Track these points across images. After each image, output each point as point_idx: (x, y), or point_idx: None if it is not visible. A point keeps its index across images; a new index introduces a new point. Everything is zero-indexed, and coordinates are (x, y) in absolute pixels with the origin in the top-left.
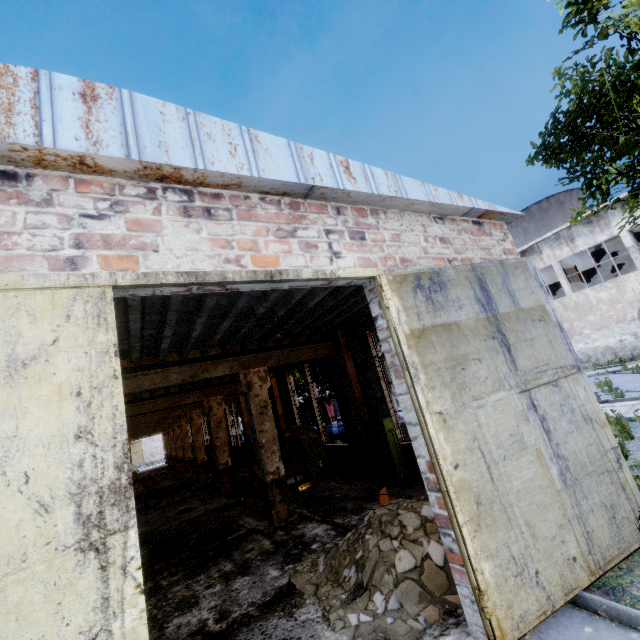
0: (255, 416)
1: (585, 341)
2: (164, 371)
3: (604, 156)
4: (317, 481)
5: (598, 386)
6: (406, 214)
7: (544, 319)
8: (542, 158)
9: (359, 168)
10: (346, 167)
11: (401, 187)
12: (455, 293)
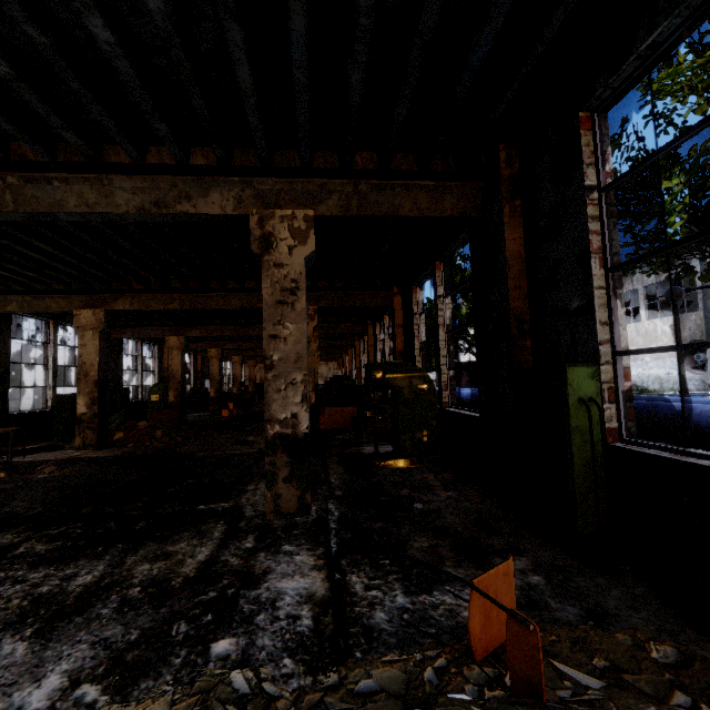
0: (267, 305)
1: None
2: (101, 181)
3: None
4: (411, 462)
5: None
6: None
7: None
8: None
9: None
10: None
11: None
12: None
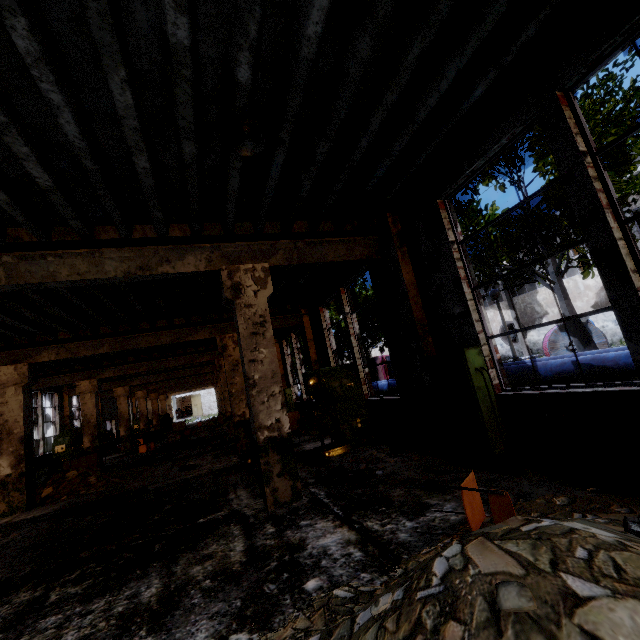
0: (244, 337)
1: None
2: (92, 254)
3: None
4: (352, 446)
5: None
6: None
7: None
8: None
9: None
10: None
11: None
12: None
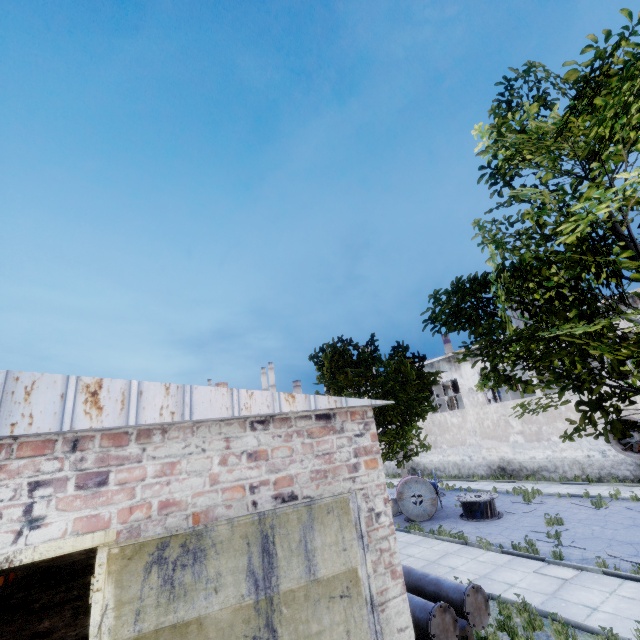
0: None
1: (553, 449)
2: None
3: (496, 339)
4: None
5: (548, 523)
6: (203, 426)
7: (350, 593)
8: (431, 329)
9: (119, 389)
10: (93, 392)
11: (187, 404)
12: (216, 565)
